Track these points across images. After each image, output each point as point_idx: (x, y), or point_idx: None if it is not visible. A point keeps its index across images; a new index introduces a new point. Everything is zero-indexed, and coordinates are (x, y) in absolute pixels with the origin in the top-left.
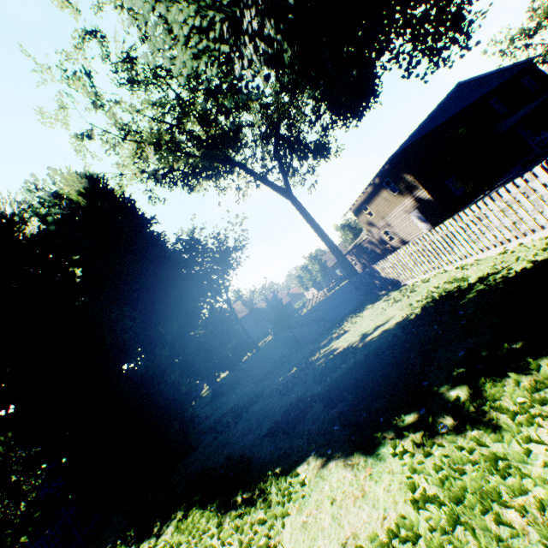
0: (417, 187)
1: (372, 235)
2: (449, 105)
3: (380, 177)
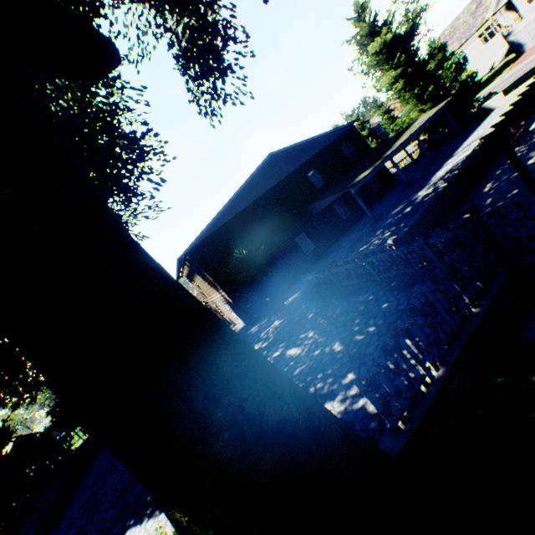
0: (219, 288)
1: (209, 302)
2: (262, 180)
3: (189, 263)
